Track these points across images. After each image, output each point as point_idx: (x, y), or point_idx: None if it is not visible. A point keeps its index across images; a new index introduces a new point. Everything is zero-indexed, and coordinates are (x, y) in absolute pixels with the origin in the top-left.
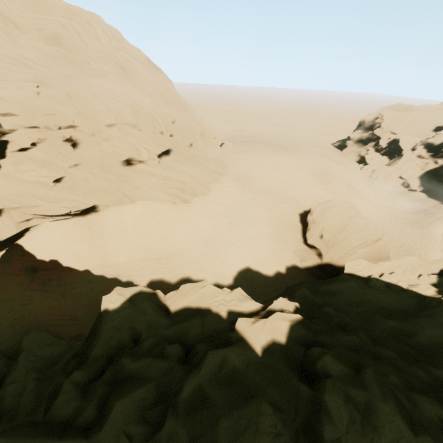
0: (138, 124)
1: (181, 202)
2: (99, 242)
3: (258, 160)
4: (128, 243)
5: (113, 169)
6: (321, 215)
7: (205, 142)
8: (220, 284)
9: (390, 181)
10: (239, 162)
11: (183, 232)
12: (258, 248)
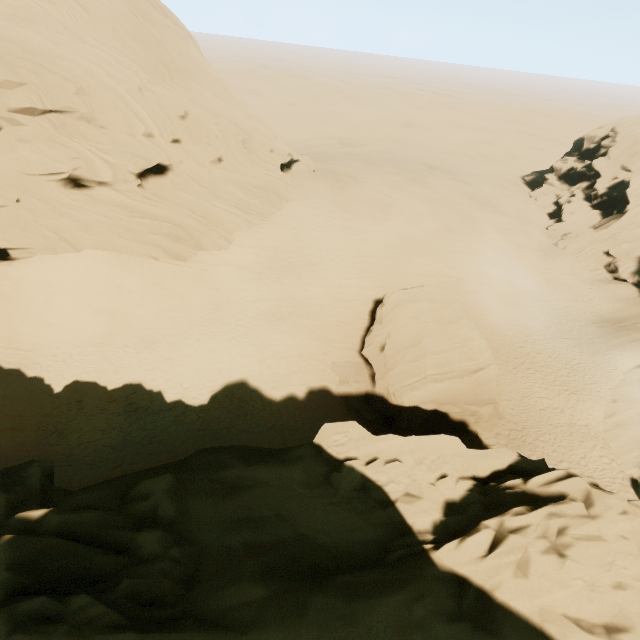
0: (96, 117)
1: (170, 258)
2: (6, 310)
3: (346, 197)
4: (60, 315)
5: (46, 192)
6: (392, 311)
7: (250, 157)
8: (185, 402)
9: (585, 258)
10: (310, 196)
11: (159, 309)
12: (274, 351)
